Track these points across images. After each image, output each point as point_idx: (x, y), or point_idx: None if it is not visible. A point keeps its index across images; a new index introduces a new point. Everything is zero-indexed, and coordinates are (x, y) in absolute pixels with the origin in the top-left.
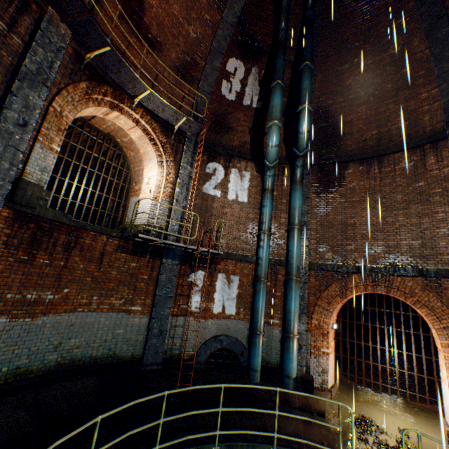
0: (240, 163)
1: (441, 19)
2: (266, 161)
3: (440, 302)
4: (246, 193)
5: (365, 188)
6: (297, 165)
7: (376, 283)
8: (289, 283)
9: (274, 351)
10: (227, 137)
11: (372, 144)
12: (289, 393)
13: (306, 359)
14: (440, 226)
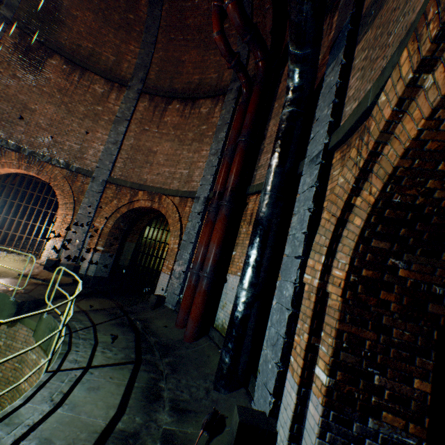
0: None
1: (160, 3)
2: None
3: (71, 188)
4: None
5: (61, 87)
6: None
7: (32, 165)
8: None
9: None
10: None
11: (85, 55)
12: None
13: None
14: (96, 142)
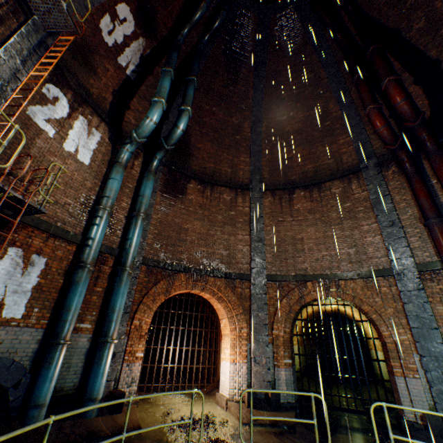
0: (93, 116)
1: (260, 122)
2: (135, 132)
3: (235, 297)
4: (90, 155)
5: (200, 203)
6: (157, 157)
7: (197, 281)
8: (121, 275)
9: (74, 370)
10: (87, 76)
11: (210, 173)
12: (92, 422)
13: (117, 370)
14: (240, 243)
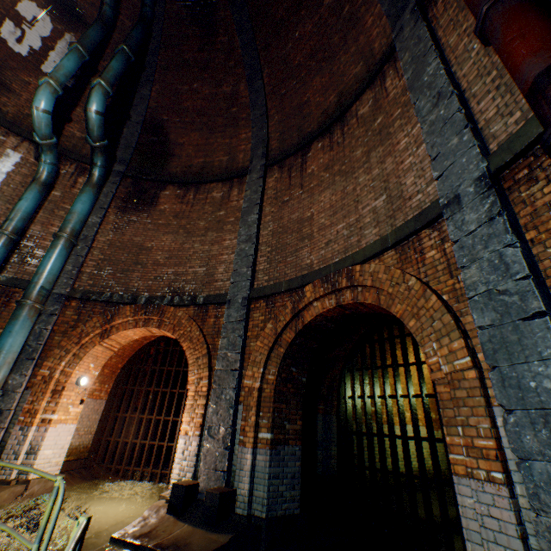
0: (8, 136)
1: (258, 73)
2: (37, 134)
3: (200, 331)
4: (1, 179)
5: (176, 212)
6: (95, 163)
7: (149, 315)
8: (16, 310)
9: None
10: None
11: (197, 171)
12: None
13: (8, 435)
14: (225, 253)
